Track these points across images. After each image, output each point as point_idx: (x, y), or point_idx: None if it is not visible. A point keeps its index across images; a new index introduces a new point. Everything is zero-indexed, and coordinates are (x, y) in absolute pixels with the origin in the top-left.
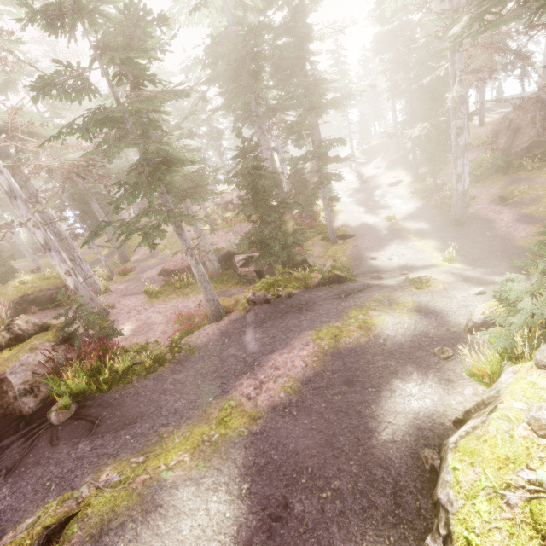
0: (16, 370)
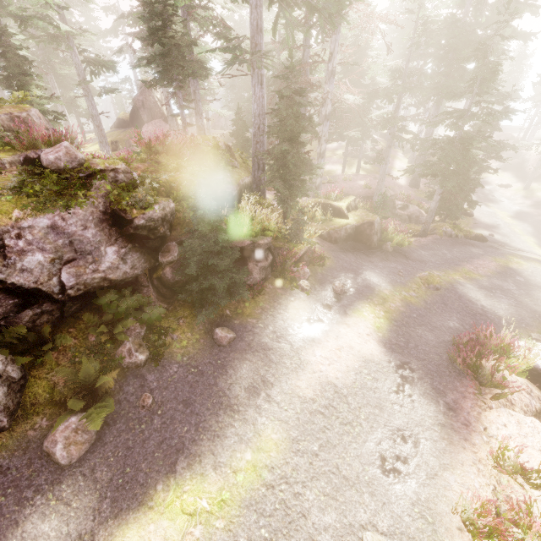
0: (376, 222)
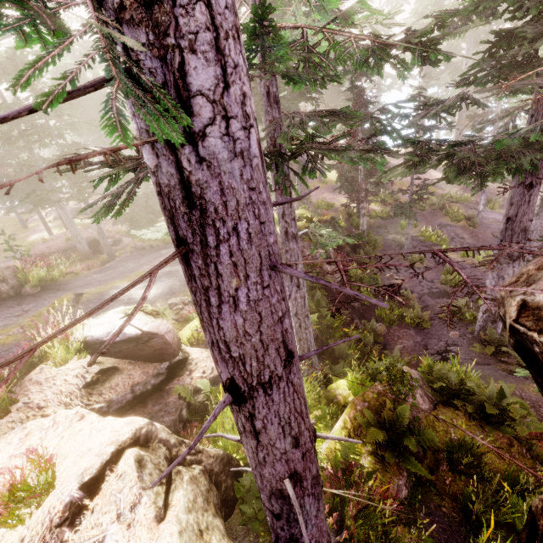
0: None
